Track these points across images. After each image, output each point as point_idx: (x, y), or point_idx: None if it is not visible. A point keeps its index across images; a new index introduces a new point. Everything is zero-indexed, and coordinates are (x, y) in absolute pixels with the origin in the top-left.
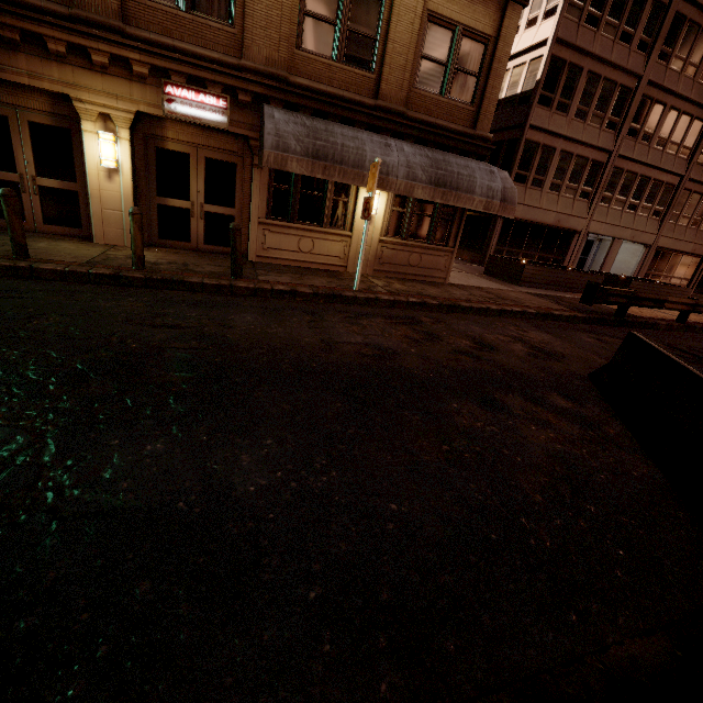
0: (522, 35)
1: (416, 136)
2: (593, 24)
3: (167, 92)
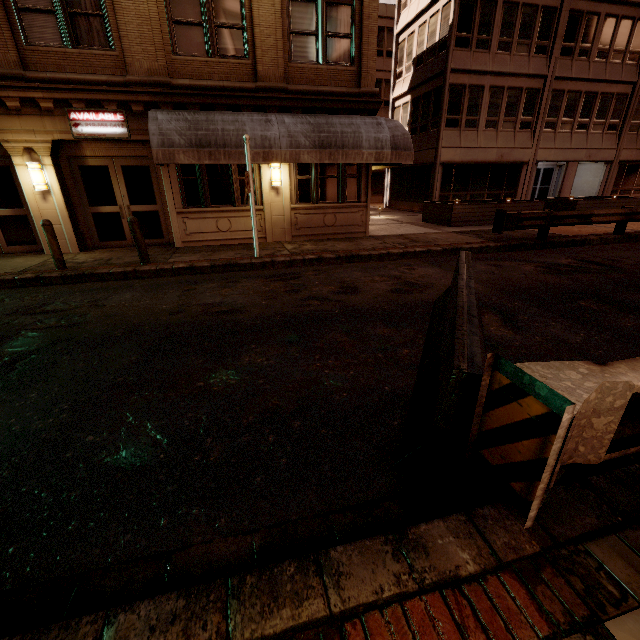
0: None
1: (302, 107)
2: None
3: (72, 119)
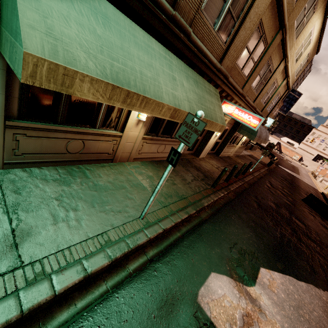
0: None
1: None
2: None
3: None
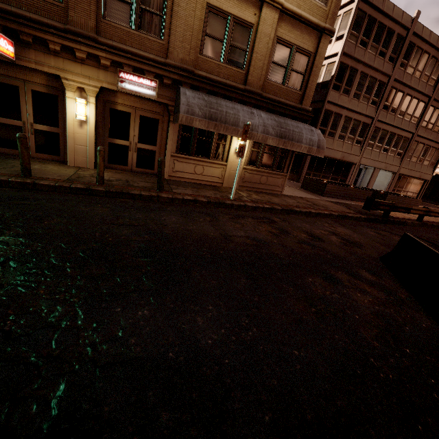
0: None
1: (268, 107)
2: (364, 46)
3: (120, 76)
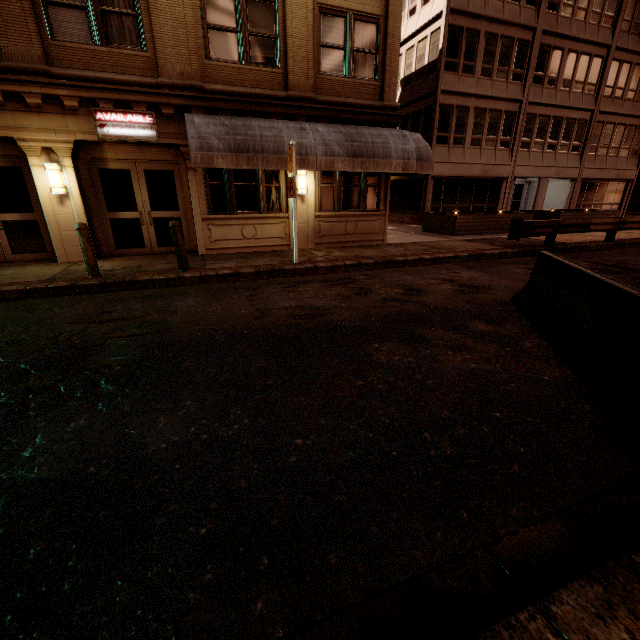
0: (419, 13)
1: (330, 117)
2: None
3: (98, 119)
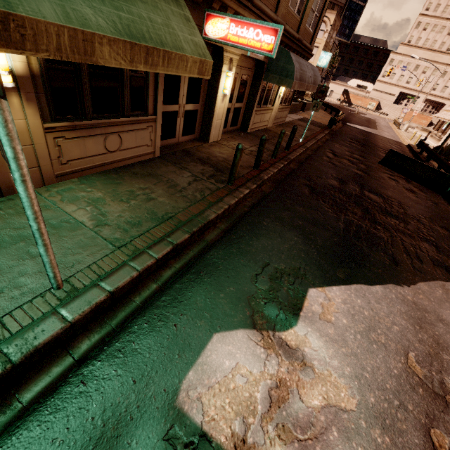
0: None
1: (301, 53)
2: None
3: None
